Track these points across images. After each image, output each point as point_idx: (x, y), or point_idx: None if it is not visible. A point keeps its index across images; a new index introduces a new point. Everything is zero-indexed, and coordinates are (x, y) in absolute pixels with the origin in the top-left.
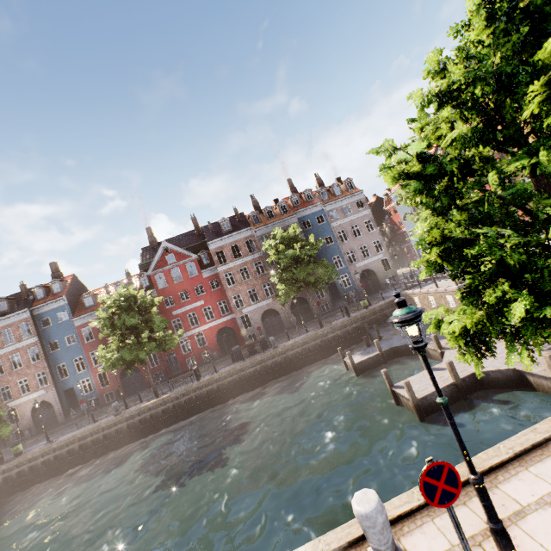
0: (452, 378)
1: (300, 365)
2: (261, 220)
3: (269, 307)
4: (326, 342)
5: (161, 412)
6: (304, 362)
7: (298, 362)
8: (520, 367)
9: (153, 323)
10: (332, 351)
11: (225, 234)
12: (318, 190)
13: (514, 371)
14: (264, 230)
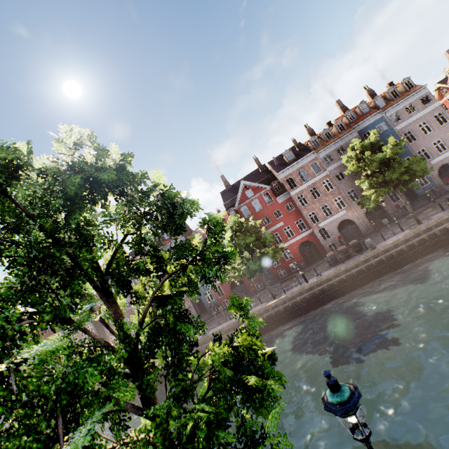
0: None
1: (405, 261)
2: (320, 143)
3: (344, 218)
4: (432, 236)
5: (283, 310)
6: (410, 258)
7: (404, 258)
8: None
9: (265, 239)
10: (441, 244)
11: (290, 163)
12: (373, 100)
13: None
14: (326, 151)
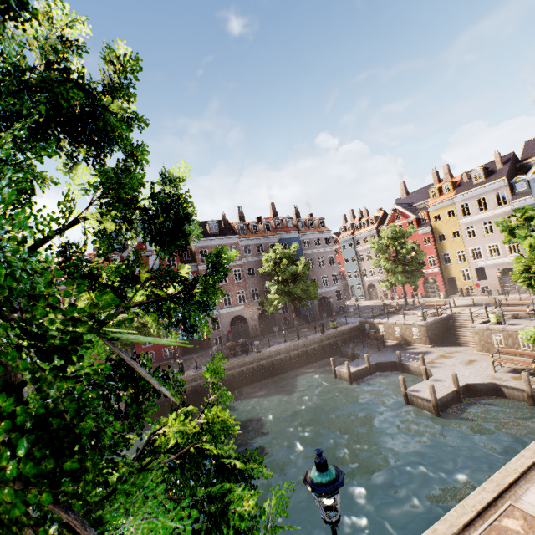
0: (454, 386)
1: (280, 371)
2: (246, 232)
3: (240, 314)
4: (304, 353)
5: None
6: (284, 369)
7: (280, 367)
8: (498, 381)
9: None
10: (308, 362)
11: (212, 235)
12: (298, 220)
13: (493, 384)
14: (249, 241)
